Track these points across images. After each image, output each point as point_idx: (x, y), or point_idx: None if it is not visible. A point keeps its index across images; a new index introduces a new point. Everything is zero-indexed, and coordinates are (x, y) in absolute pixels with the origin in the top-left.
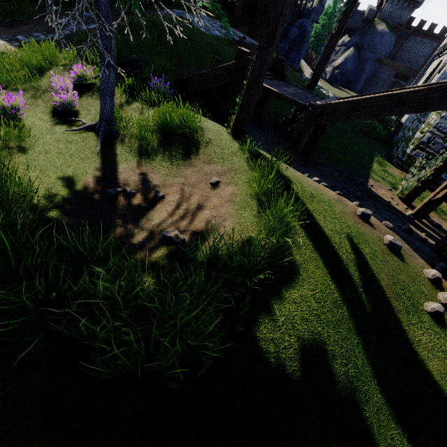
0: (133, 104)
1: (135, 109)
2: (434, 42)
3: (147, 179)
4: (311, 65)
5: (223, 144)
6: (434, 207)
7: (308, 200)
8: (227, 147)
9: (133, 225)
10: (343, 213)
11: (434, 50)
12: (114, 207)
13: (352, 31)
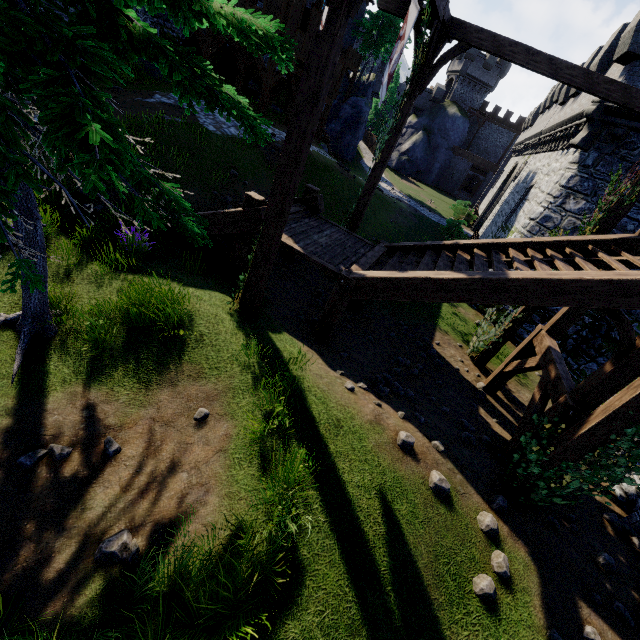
0: (89, 267)
1: (92, 277)
2: (511, 132)
3: (95, 417)
4: (373, 148)
5: (221, 341)
6: (506, 380)
7: (331, 435)
8: (226, 346)
9: (54, 530)
10: (377, 447)
11: (513, 141)
12: (26, 494)
13: (419, 111)
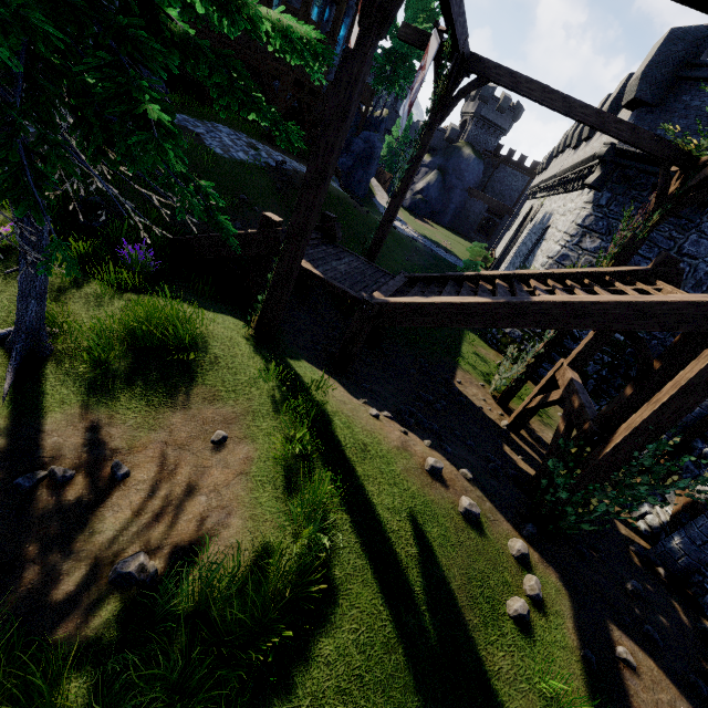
0: (87, 285)
1: (90, 295)
2: (526, 176)
3: (99, 440)
4: (385, 186)
5: (238, 364)
6: (530, 417)
7: (358, 459)
8: (243, 369)
9: (60, 553)
10: (406, 472)
11: (528, 185)
12: (26, 516)
13: (434, 150)
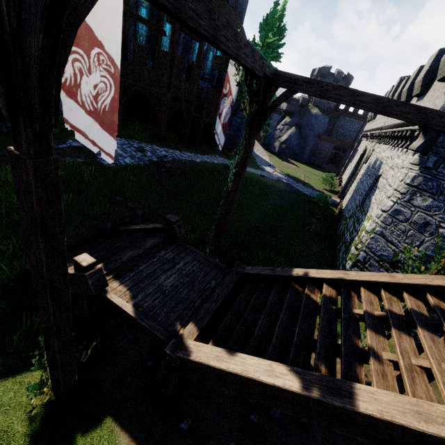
0: None
1: None
2: (360, 120)
3: None
4: (260, 141)
5: None
6: None
7: None
8: None
9: None
10: None
11: (362, 127)
12: None
13: (292, 113)
